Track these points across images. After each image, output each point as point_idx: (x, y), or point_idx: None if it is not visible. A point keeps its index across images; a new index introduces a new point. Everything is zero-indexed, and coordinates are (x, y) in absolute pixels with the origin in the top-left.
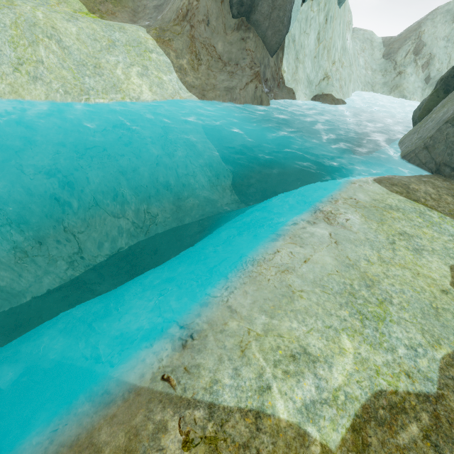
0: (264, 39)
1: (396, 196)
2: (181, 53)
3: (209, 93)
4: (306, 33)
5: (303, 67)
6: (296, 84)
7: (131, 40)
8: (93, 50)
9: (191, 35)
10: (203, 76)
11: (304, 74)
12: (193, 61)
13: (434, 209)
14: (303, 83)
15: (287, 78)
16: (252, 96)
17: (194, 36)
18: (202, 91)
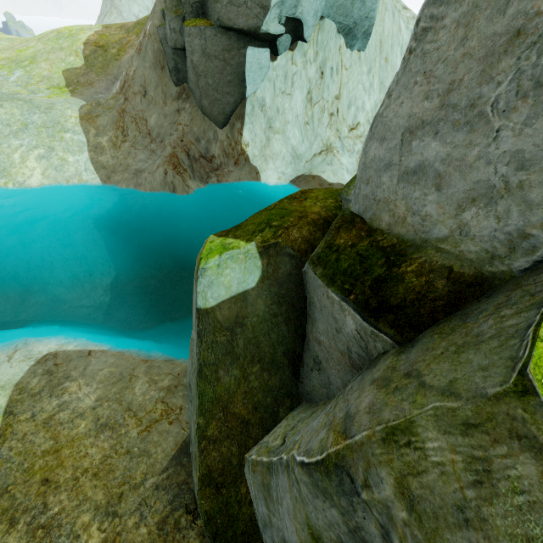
0: (202, 109)
1: (2, 394)
2: (103, 130)
3: (117, 175)
4: (286, 94)
5: (283, 138)
6: (265, 160)
7: (49, 120)
8: (0, 135)
9: (122, 109)
10: (122, 155)
11: (287, 147)
12: (117, 137)
13: (0, 440)
14: (284, 158)
15: (253, 153)
16: (162, 181)
17: (126, 110)
18: (111, 172)
